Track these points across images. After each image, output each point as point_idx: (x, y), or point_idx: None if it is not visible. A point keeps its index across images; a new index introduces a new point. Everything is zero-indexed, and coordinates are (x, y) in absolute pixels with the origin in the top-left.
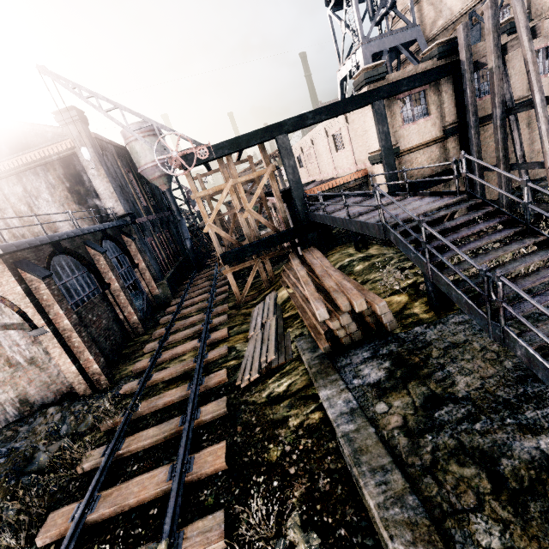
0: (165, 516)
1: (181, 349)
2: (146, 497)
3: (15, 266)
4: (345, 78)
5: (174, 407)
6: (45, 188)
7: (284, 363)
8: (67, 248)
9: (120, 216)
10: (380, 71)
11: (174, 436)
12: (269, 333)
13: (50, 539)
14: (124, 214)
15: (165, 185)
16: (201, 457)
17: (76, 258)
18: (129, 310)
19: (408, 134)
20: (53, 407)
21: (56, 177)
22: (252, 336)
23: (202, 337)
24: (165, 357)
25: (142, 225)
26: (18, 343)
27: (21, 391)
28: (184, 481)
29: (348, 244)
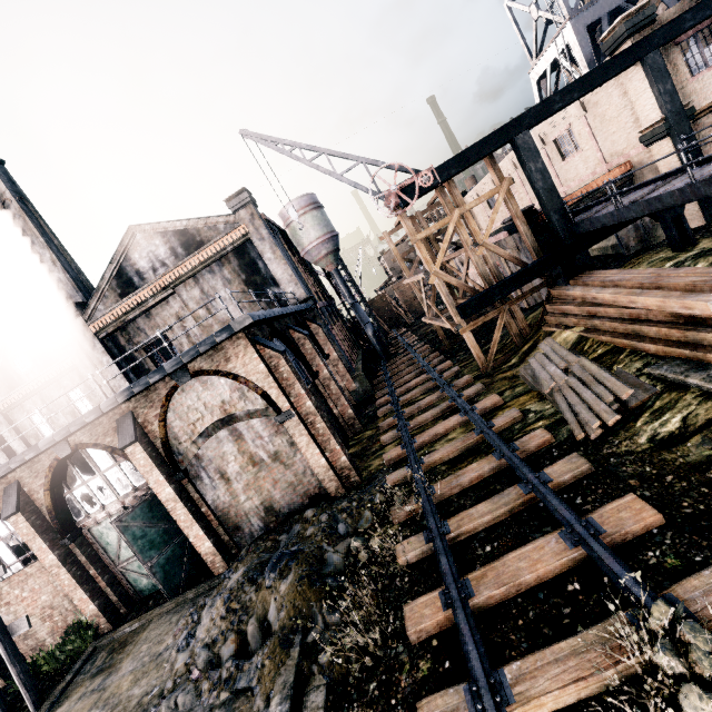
0: (601, 589)
1: (441, 428)
2: (548, 570)
3: (254, 342)
4: (541, 76)
5: (489, 483)
6: (222, 285)
7: (648, 399)
8: (278, 329)
9: (302, 301)
10: (647, 13)
11: (522, 508)
12: (591, 373)
13: (425, 633)
14: (307, 297)
15: (333, 265)
16: (605, 516)
17: (285, 343)
18: (342, 402)
19: (702, 86)
20: (310, 510)
21: (231, 271)
22: (558, 386)
23: (466, 409)
24: (422, 440)
25: (321, 310)
26: (261, 435)
27: (266, 496)
28: (603, 544)
29: (650, 252)
